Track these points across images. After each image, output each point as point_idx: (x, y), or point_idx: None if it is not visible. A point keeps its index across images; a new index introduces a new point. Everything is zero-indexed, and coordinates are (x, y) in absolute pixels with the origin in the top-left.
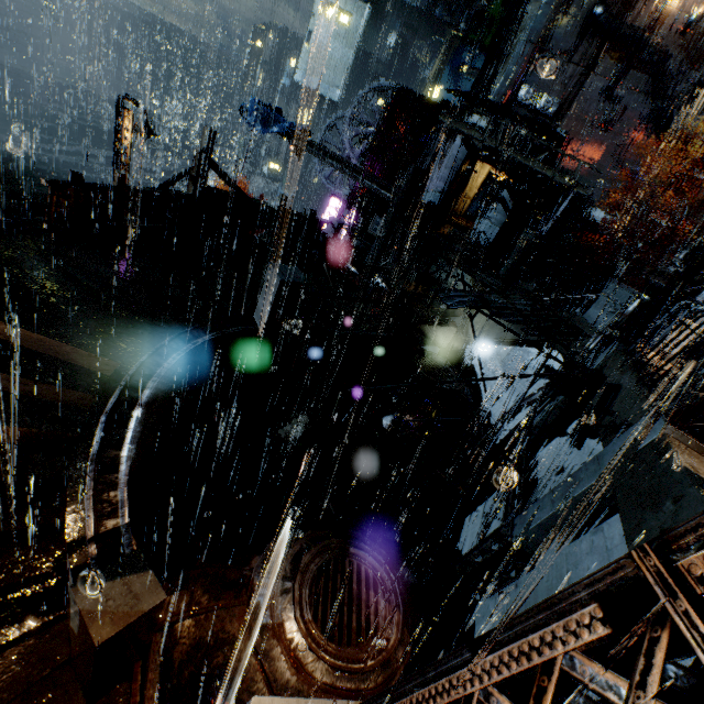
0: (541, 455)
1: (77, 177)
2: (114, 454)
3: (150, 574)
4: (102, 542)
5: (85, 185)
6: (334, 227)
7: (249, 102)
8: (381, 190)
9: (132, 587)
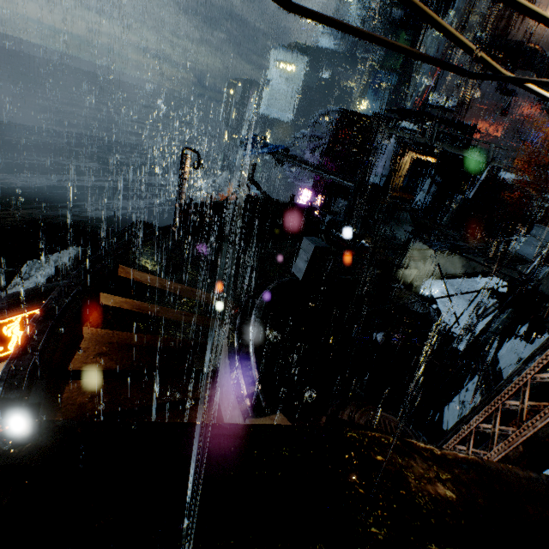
0: (500, 354)
1: (191, 200)
2: (246, 351)
3: (281, 415)
4: (251, 398)
5: (194, 204)
6: None
7: (246, 136)
8: (342, 181)
9: (275, 421)
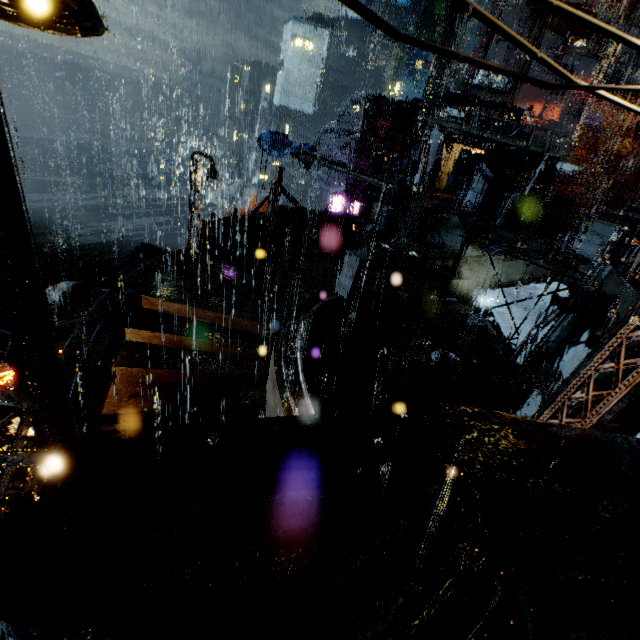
0: (562, 363)
1: (213, 216)
2: (296, 379)
3: None
4: None
5: (217, 220)
6: None
7: (264, 135)
8: (381, 183)
9: None
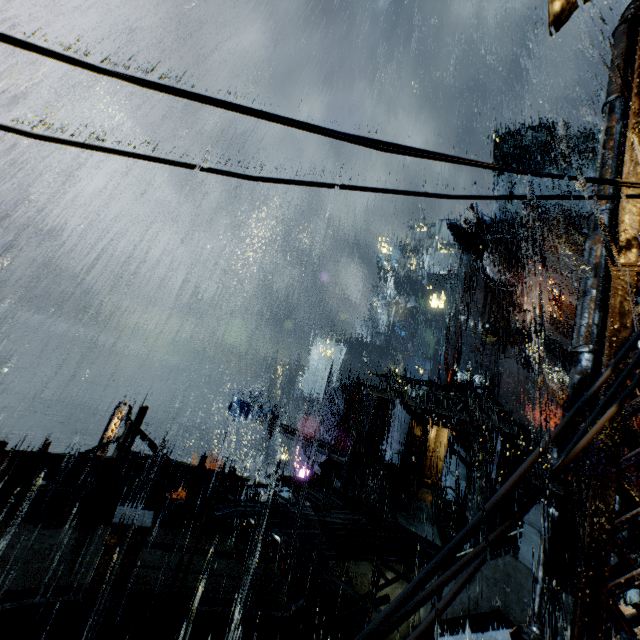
0: None
1: (3, 445)
2: None
3: None
4: None
5: (6, 451)
6: (295, 495)
7: (235, 403)
8: (332, 454)
9: None
